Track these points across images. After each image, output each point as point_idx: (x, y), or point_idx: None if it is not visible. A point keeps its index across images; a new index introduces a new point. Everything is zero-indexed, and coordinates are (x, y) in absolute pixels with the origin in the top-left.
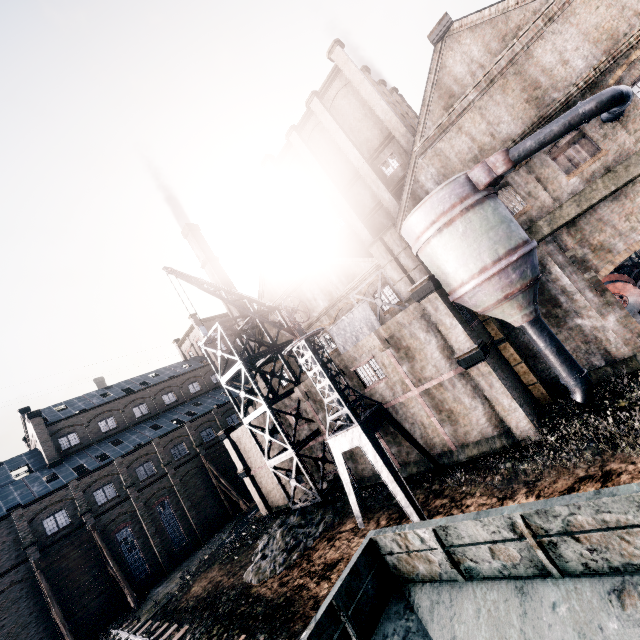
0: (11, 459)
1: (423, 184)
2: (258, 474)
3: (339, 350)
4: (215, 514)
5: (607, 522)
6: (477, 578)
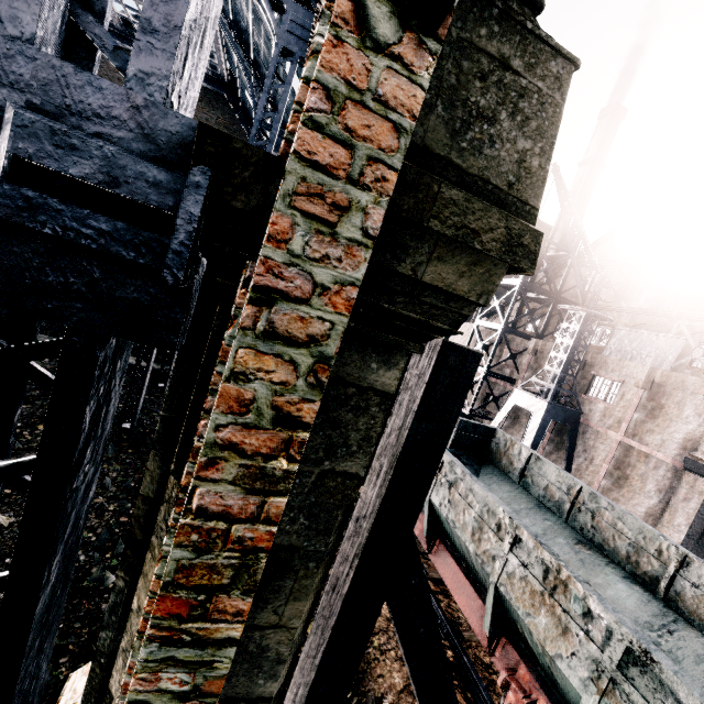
0: None
1: None
2: None
3: (603, 351)
4: None
5: (616, 525)
6: (525, 488)
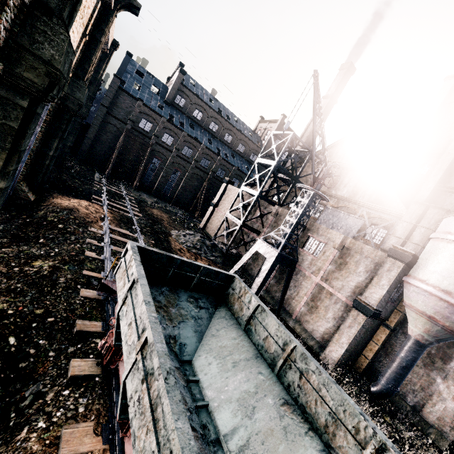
0: (158, 79)
1: None
2: (217, 212)
3: (316, 221)
4: (186, 202)
5: (320, 391)
6: (248, 335)
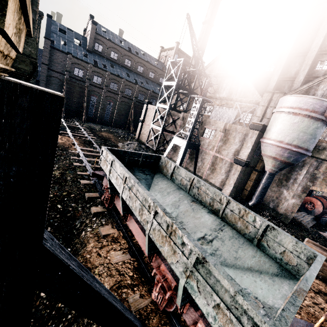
0: (77, 33)
1: (318, 89)
2: (145, 126)
3: (209, 117)
4: (122, 123)
5: (206, 192)
6: (173, 181)
